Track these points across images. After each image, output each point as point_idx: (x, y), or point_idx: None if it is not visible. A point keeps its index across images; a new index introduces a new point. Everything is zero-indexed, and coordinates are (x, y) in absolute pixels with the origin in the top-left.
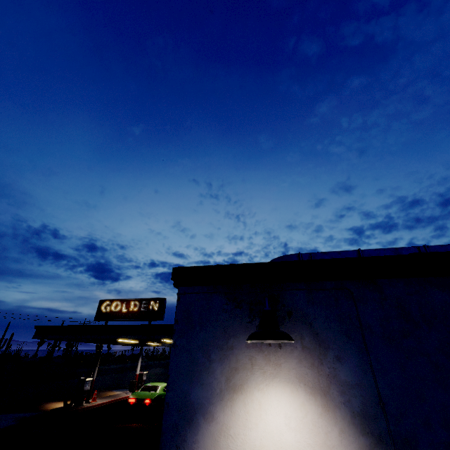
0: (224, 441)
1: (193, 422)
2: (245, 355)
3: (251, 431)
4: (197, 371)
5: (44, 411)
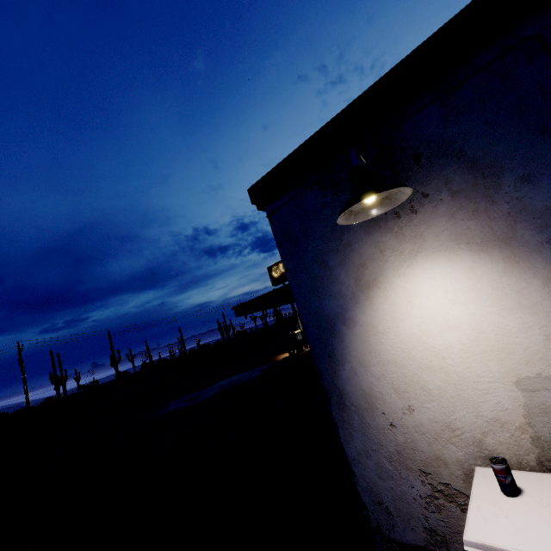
0: (375, 340)
1: (336, 332)
2: (368, 245)
3: (403, 321)
4: (321, 285)
5: (278, 361)
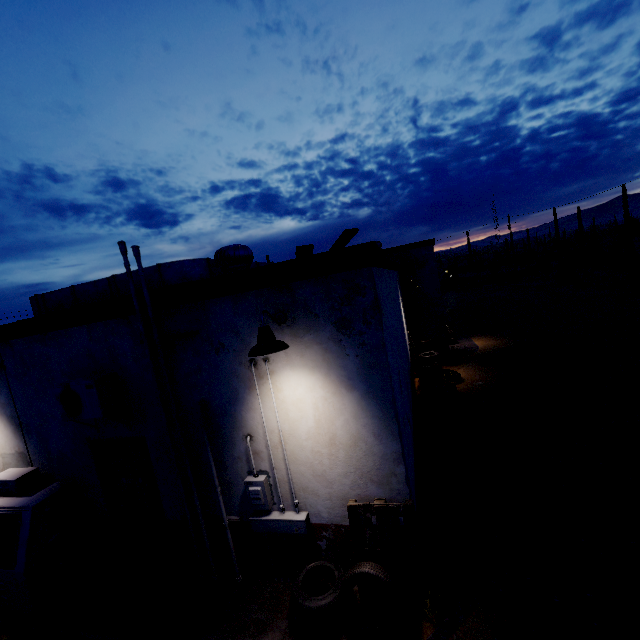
0: None
1: None
2: None
3: None
4: None
5: None
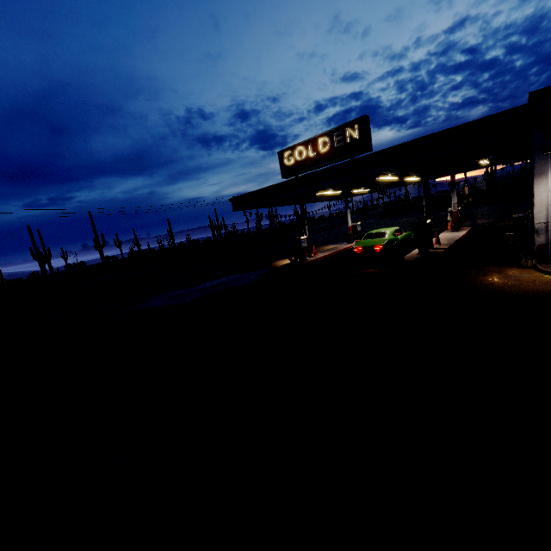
0: None
1: None
2: None
3: None
4: None
5: (276, 268)
